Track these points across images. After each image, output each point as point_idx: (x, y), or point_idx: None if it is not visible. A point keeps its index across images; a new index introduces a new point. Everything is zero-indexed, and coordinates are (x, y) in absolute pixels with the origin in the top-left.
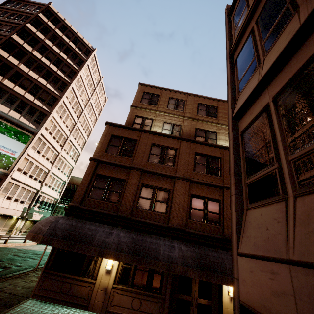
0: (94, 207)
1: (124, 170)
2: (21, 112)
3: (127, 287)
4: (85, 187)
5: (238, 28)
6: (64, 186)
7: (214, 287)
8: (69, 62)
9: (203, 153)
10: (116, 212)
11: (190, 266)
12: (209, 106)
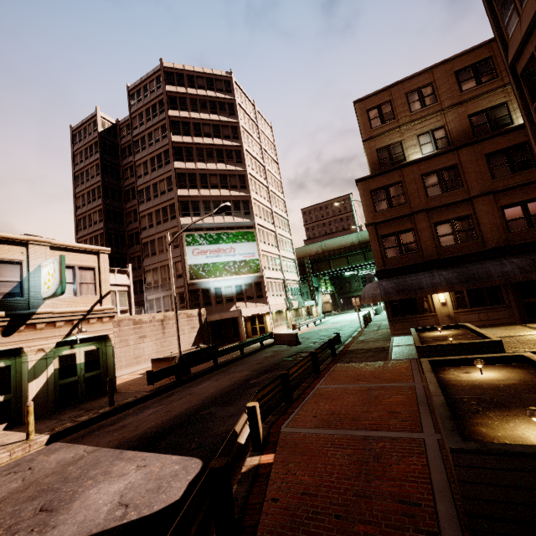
0: (398, 264)
1: (406, 220)
2: (230, 213)
3: (468, 309)
4: (378, 252)
5: (510, 29)
6: (295, 264)
7: None
8: (223, 120)
9: (497, 150)
10: (421, 259)
11: (530, 271)
12: (476, 66)
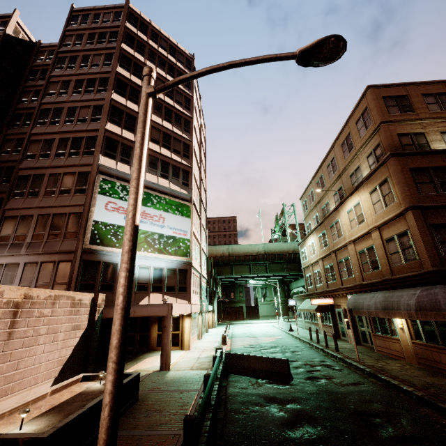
0: None
1: None
2: (167, 176)
3: None
4: (431, 244)
5: None
6: (206, 261)
7: None
8: (179, 87)
9: None
10: None
11: None
12: None
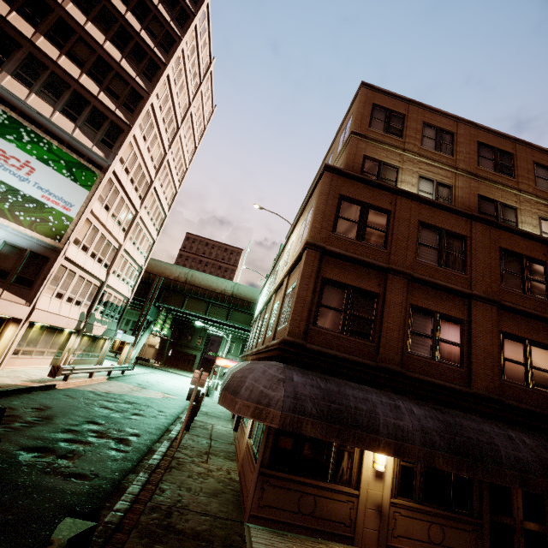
0: (330, 348)
1: (373, 275)
2: (75, 117)
3: (415, 504)
4: (306, 304)
5: None
6: (139, 275)
7: (547, 501)
8: (162, 13)
9: (514, 251)
10: (372, 359)
11: None
12: (498, 151)
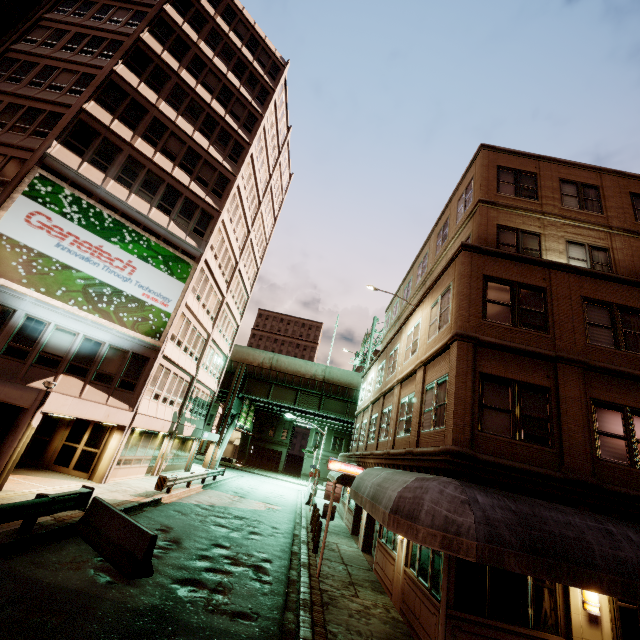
0: (503, 457)
1: (539, 365)
2: (169, 211)
3: None
4: (467, 405)
5: None
6: (224, 365)
7: None
8: (244, 95)
9: None
10: (556, 469)
11: None
12: None
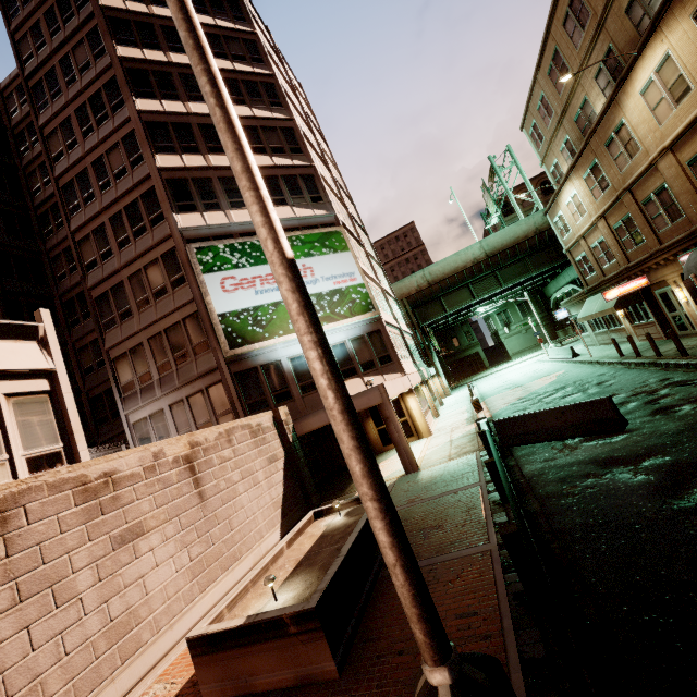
0: None
1: None
2: (283, 200)
3: None
4: None
5: None
6: (399, 308)
7: None
8: (225, 27)
9: None
10: None
11: None
12: None
